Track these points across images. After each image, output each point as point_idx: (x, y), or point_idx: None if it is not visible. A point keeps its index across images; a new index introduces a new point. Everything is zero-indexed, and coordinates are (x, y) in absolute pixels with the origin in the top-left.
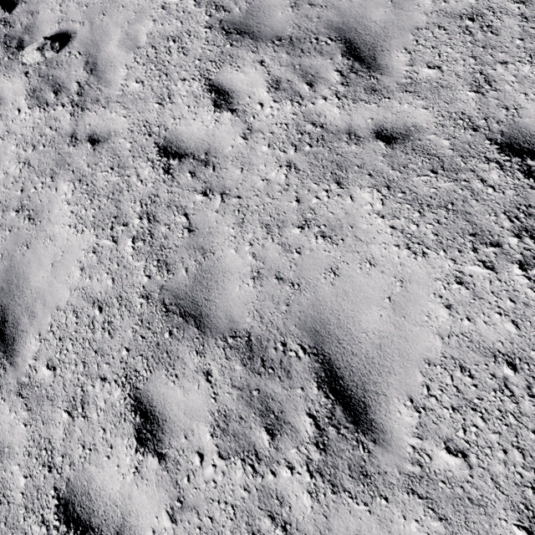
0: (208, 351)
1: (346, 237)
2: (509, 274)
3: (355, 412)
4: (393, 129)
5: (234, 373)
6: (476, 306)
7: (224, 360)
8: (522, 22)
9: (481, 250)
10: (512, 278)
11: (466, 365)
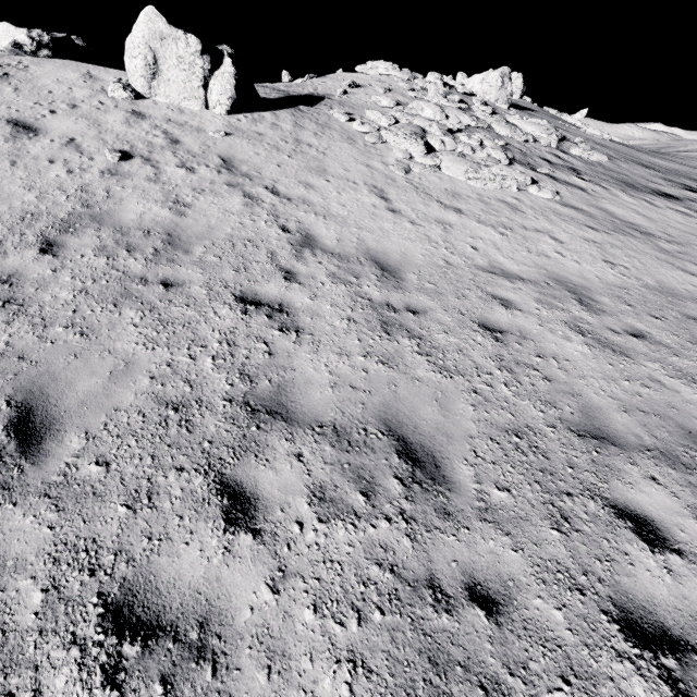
0: None
1: None
2: None
3: None
4: None
5: None
6: None
7: None
8: None
9: None
10: None
11: None
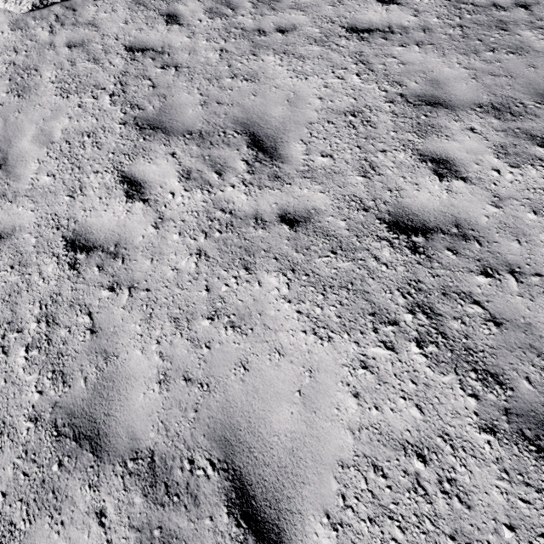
0: (104, 482)
1: (255, 326)
2: (408, 353)
3: (269, 541)
4: (295, 213)
5: (133, 508)
6: (381, 392)
7: (122, 492)
8: (394, 118)
9: (381, 329)
10: (411, 358)
11: (379, 463)
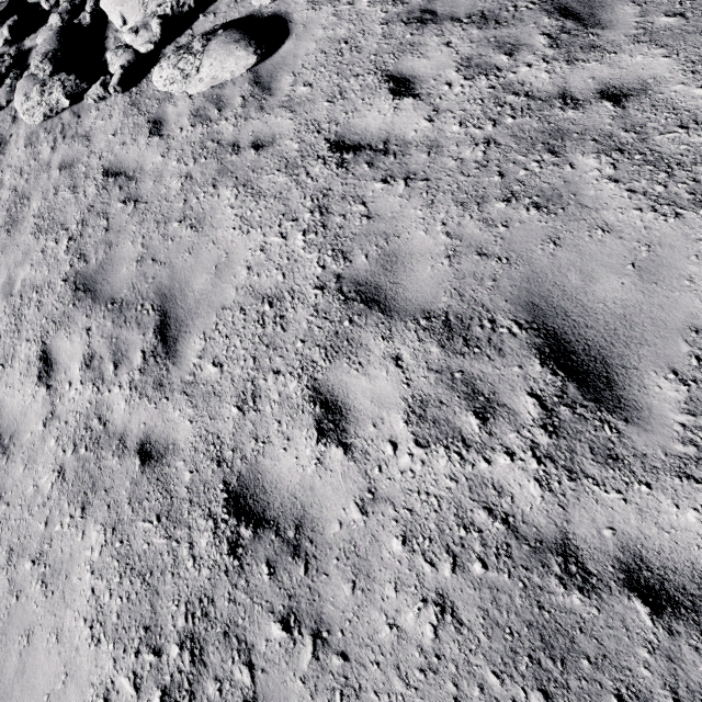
0: None
1: (57, 590)
2: None
3: None
4: (156, 444)
5: None
6: None
7: None
8: (312, 317)
9: (143, 655)
10: None
11: None
